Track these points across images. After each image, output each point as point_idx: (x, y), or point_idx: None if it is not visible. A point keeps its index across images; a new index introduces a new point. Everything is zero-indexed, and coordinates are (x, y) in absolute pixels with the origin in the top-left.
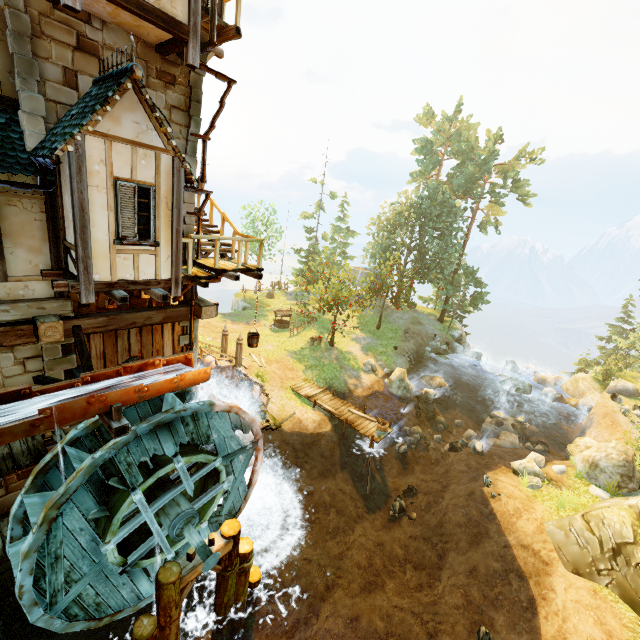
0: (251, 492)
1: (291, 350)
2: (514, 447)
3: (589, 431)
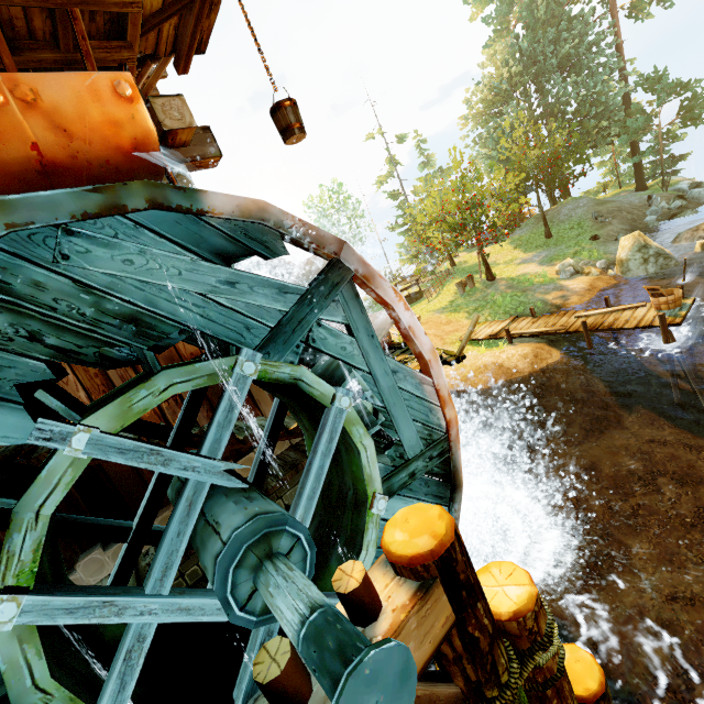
0: (459, 467)
1: (436, 309)
2: None
3: None
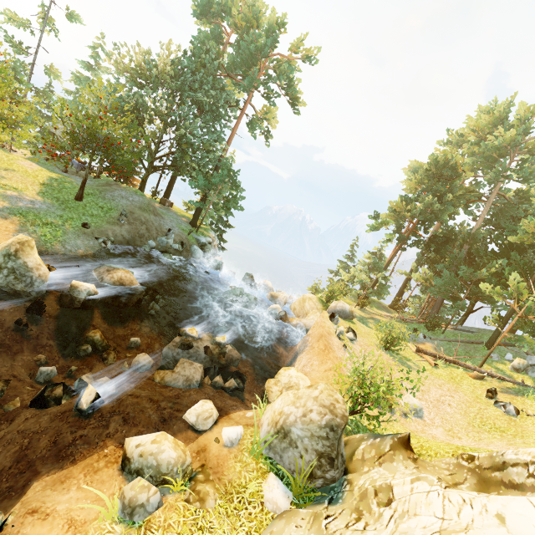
0: None
1: None
2: (188, 386)
3: (300, 357)
